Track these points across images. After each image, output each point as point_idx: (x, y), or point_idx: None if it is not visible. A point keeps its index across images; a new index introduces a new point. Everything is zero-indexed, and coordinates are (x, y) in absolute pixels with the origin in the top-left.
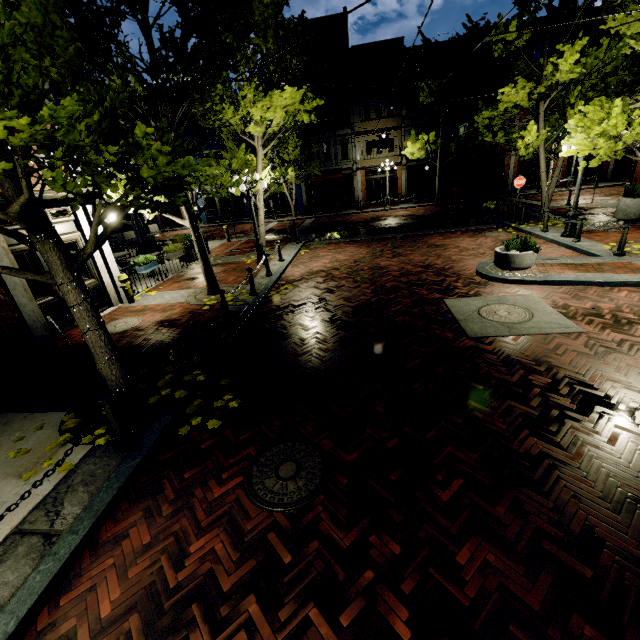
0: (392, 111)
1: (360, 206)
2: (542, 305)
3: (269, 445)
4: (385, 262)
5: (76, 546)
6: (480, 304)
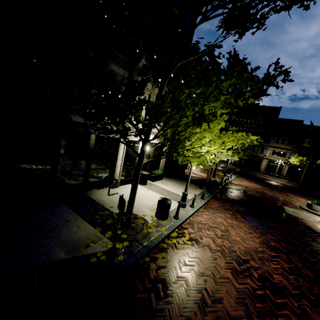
0: (289, 143)
1: (261, 172)
2: (314, 218)
3: (236, 204)
4: (267, 192)
5: (210, 198)
6: (294, 210)
